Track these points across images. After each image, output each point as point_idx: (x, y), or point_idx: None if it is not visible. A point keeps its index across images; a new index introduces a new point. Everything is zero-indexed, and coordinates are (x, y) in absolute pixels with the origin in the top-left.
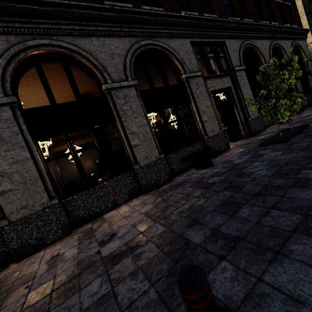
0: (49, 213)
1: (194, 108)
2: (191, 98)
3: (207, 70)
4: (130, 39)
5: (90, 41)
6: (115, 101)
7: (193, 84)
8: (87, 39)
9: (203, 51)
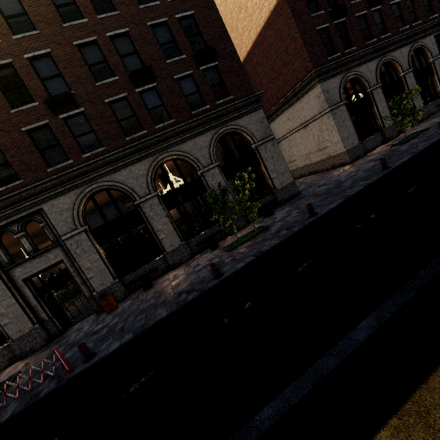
0: (394, 127)
1: (436, 79)
2: (435, 73)
3: (439, 52)
4: (409, 46)
5: (396, 53)
6: (406, 80)
7: (436, 63)
8: (395, 52)
9: (438, 39)
